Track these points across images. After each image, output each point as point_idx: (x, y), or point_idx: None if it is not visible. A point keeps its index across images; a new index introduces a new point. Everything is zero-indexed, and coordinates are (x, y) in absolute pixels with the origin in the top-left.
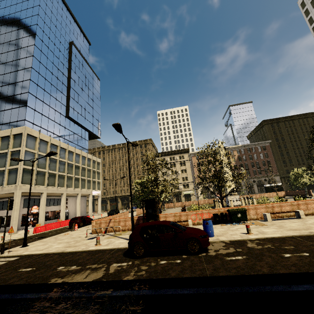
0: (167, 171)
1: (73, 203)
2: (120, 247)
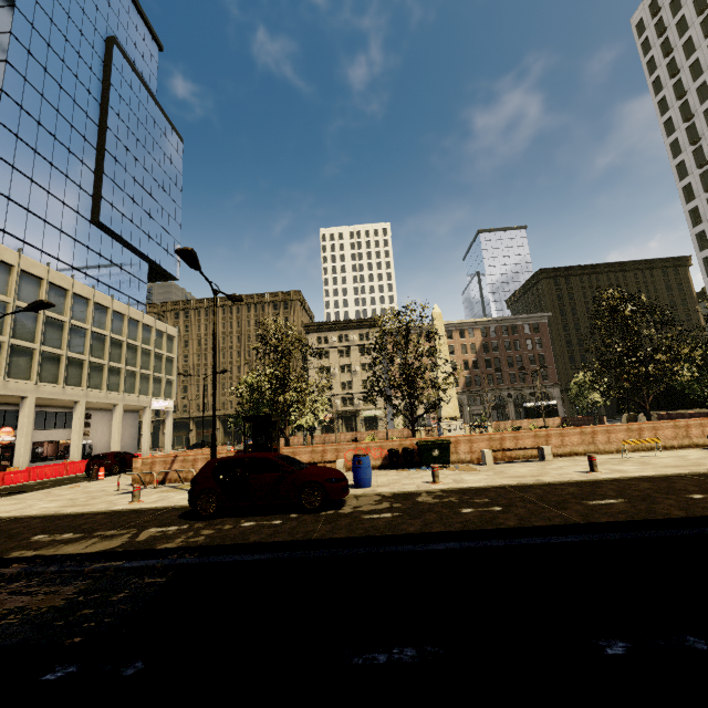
0: (311, 361)
1: (106, 427)
2: (180, 505)
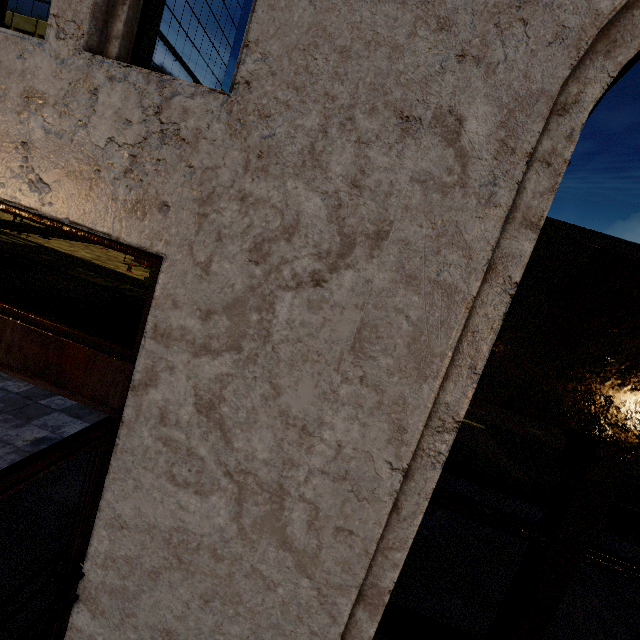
0: None
1: None
2: None
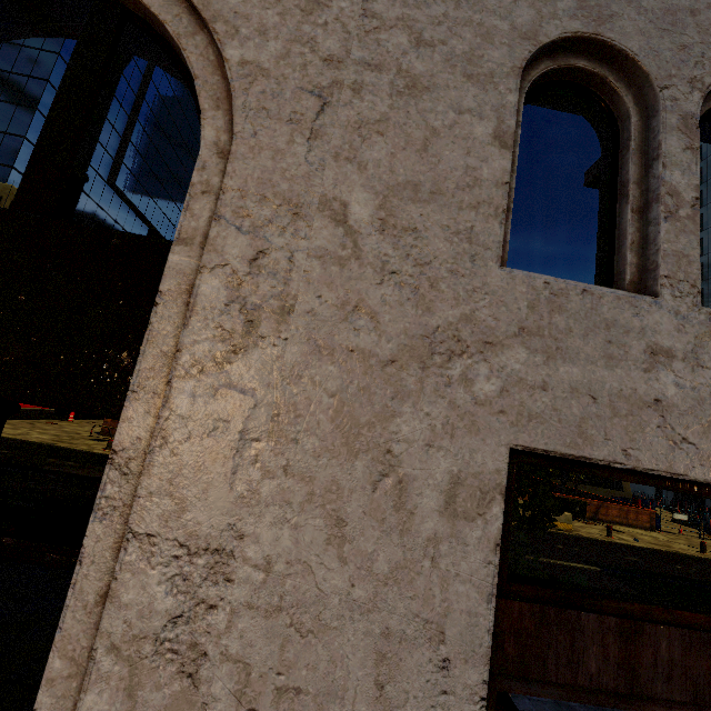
0: None
1: None
2: None
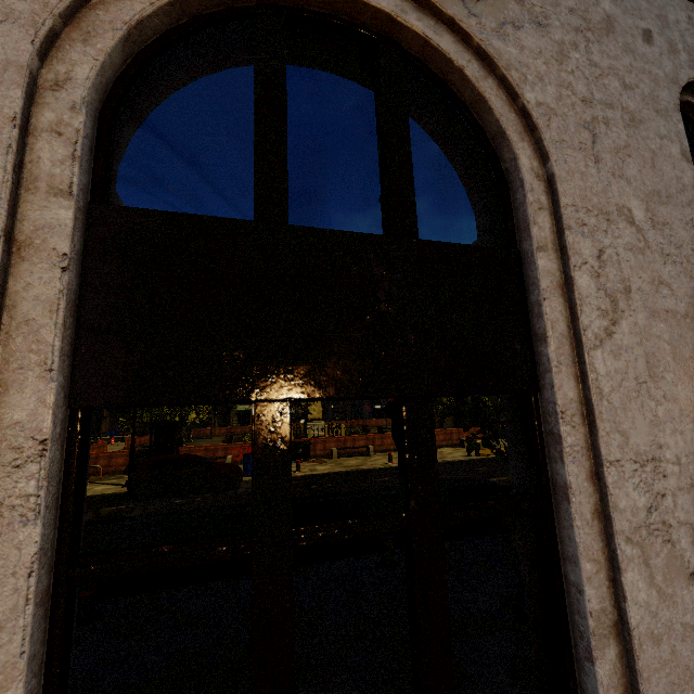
0: None
1: None
2: (109, 493)
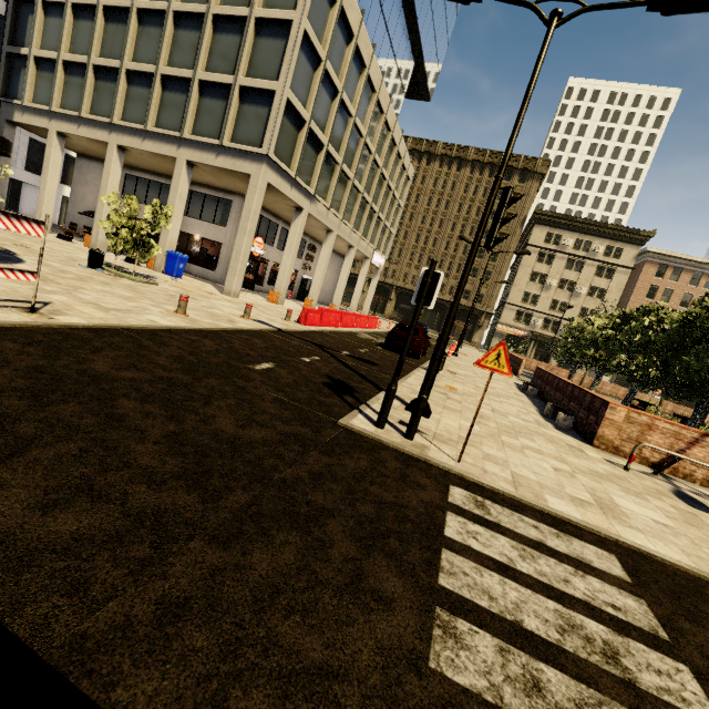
0: None
1: None
2: None
